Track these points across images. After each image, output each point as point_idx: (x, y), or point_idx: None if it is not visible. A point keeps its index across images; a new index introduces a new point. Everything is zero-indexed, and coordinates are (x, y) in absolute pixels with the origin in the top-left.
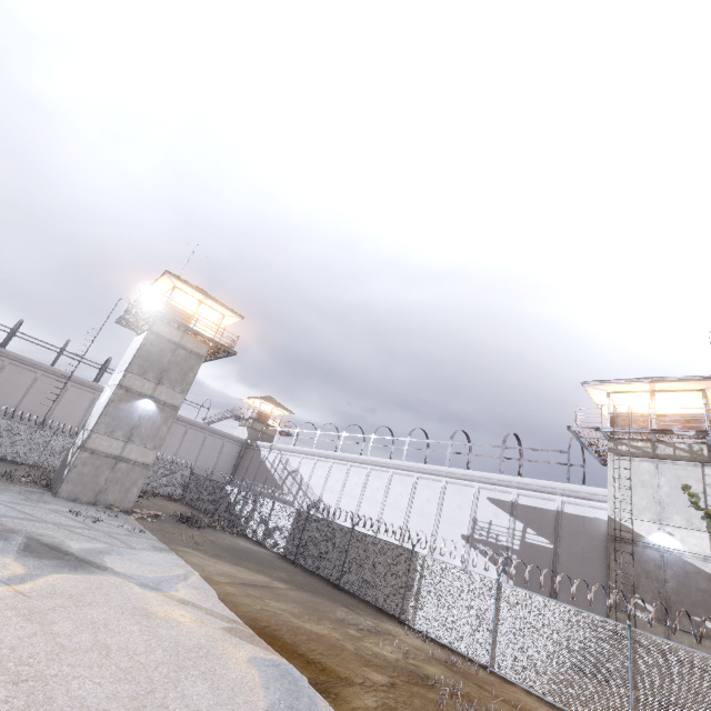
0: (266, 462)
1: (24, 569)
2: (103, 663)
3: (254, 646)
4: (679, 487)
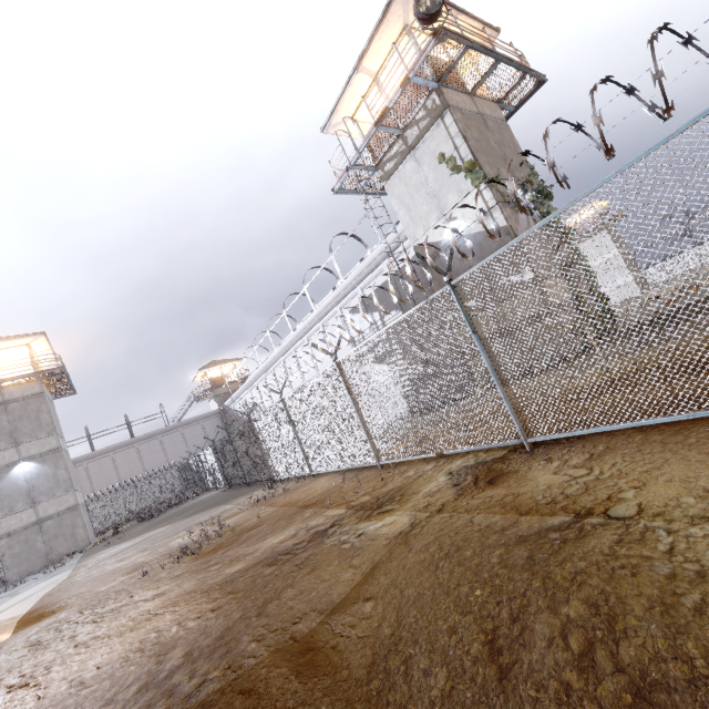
0: (238, 414)
1: None
2: None
3: None
4: (438, 163)
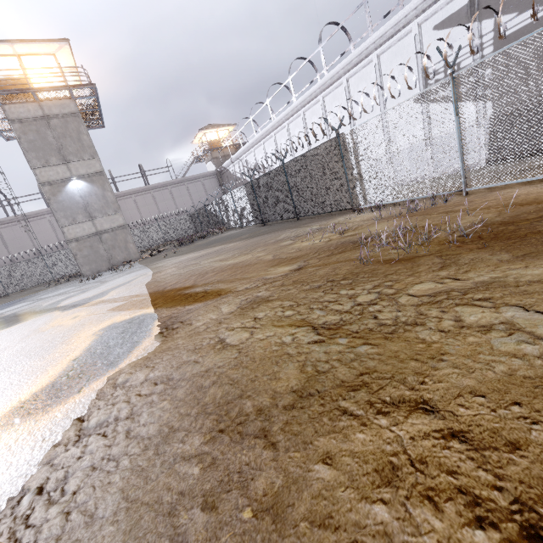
0: (236, 175)
1: None
2: None
3: (129, 311)
4: None
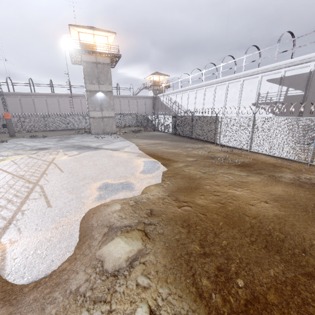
0: (163, 102)
1: (78, 153)
2: (94, 167)
3: (145, 158)
4: None
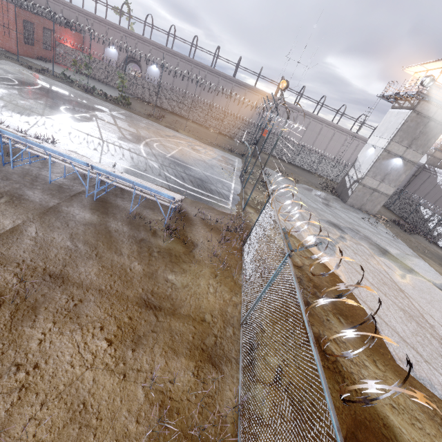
0: (441, 186)
1: (397, 269)
2: None
3: None
4: None
